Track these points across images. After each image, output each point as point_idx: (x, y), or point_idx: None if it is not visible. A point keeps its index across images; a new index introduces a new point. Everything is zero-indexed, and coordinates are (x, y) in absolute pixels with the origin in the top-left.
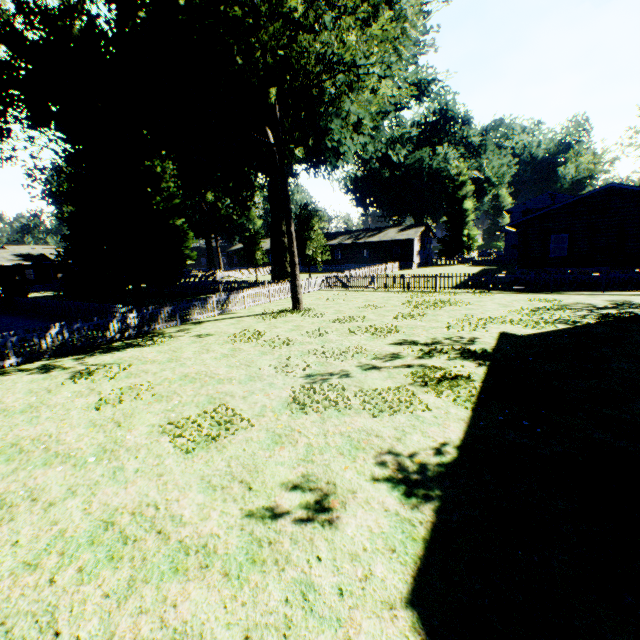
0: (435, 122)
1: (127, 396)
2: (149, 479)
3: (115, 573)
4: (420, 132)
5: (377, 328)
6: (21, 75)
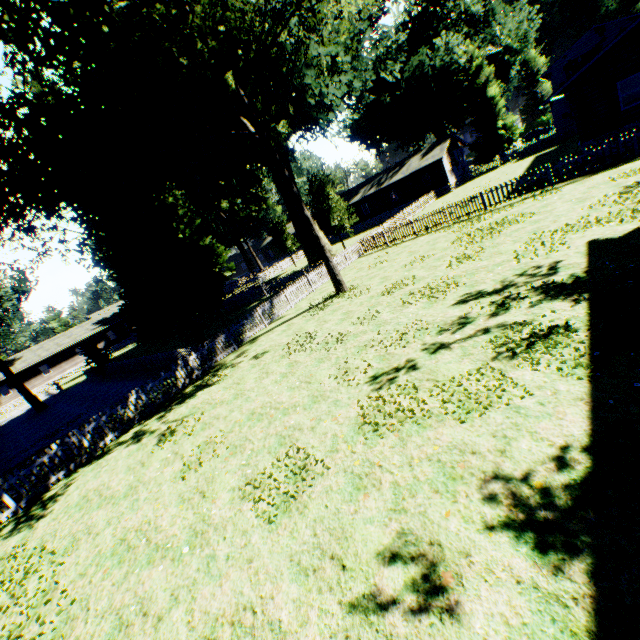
0: (422, 12)
1: (205, 454)
2: (240, 569)
3: None
4: (408, 33)
5: (432, 288)
6: (17, 176)
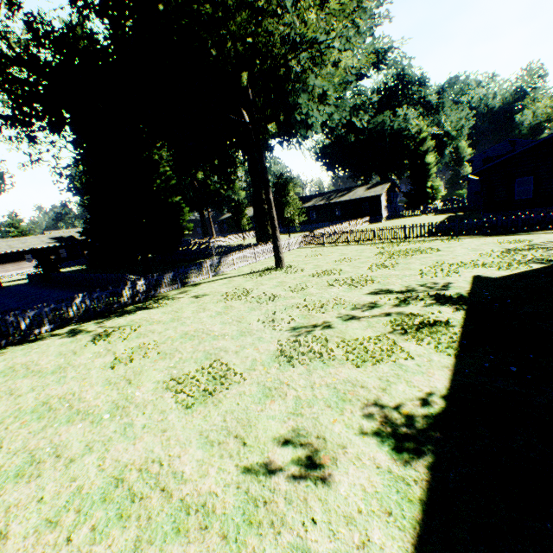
0: (393, 87)
1: (137, 355)
2: (154, 435)
3: (123, 533)
4: (380, 98)
5: (353, 279)
6: (39, 90)
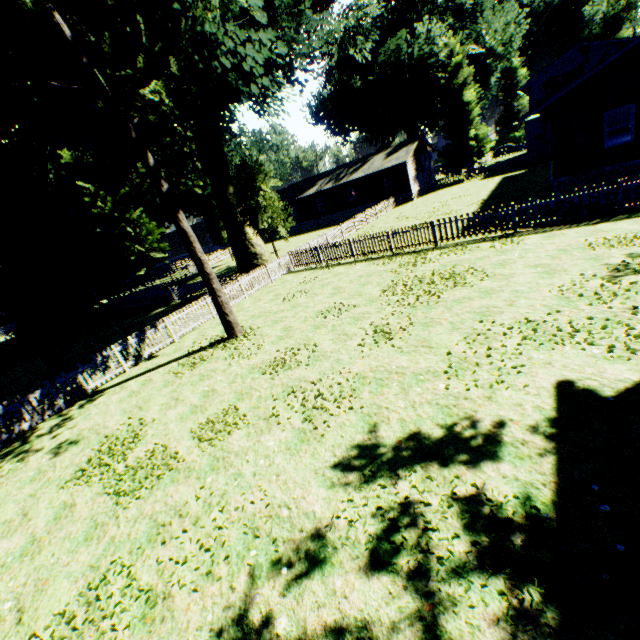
0: None
1: None
2: None
3: None
4: (390, 11)
5: (320, 393)
6: None
